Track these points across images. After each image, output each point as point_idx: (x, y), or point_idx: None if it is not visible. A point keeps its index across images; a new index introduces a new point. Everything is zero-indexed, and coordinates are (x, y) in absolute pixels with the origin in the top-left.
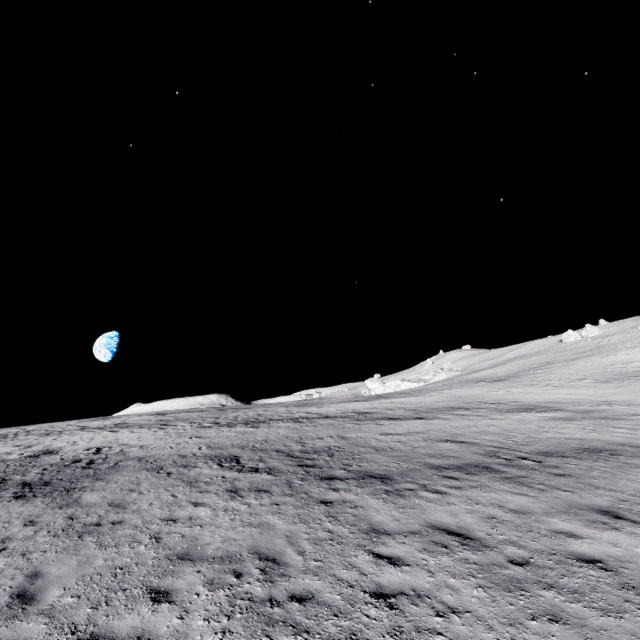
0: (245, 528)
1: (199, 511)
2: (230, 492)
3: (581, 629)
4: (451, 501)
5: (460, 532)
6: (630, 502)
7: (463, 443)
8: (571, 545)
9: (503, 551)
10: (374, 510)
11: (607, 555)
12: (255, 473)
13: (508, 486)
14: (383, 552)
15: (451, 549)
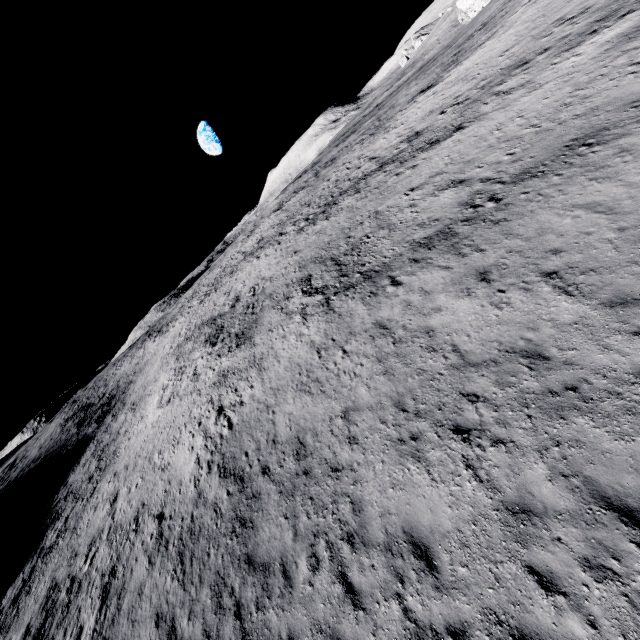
0: (305, 347)
1: (291, 339)
2: (303, 319)
3: (390, 376)
4: (398, 293)
5: (386, 324)
6: (513, 252)
7: (461, 185)
8: (430, 320)
9: (395, 335)
10: (357, 316)
11: (441, 324)
12: (316, 295)
13: (445, 259)
14: (348, 349)
15: (374, 340)
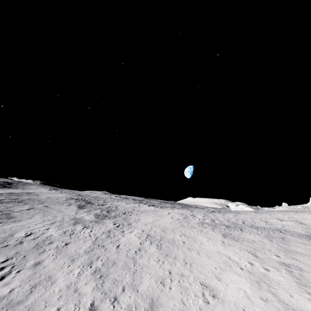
0: None
1: None
2: None
3: None
4: None
5: None
6: None
7: (26, 209)
8: None
9: None
10: None
11: None
12: None
13: None
14: None
15: None
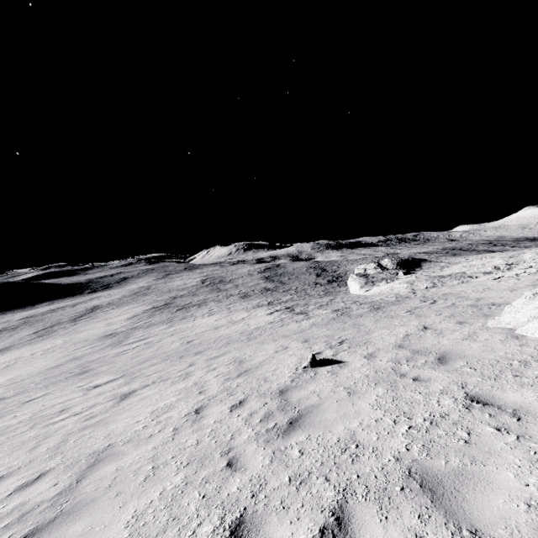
0: None
1: None
2: None
3: None
4: None
5: None
6: None
7: None
8: None
9: None
10: None
11: None
12: (4, 328)
13: None
14: None
15: None
